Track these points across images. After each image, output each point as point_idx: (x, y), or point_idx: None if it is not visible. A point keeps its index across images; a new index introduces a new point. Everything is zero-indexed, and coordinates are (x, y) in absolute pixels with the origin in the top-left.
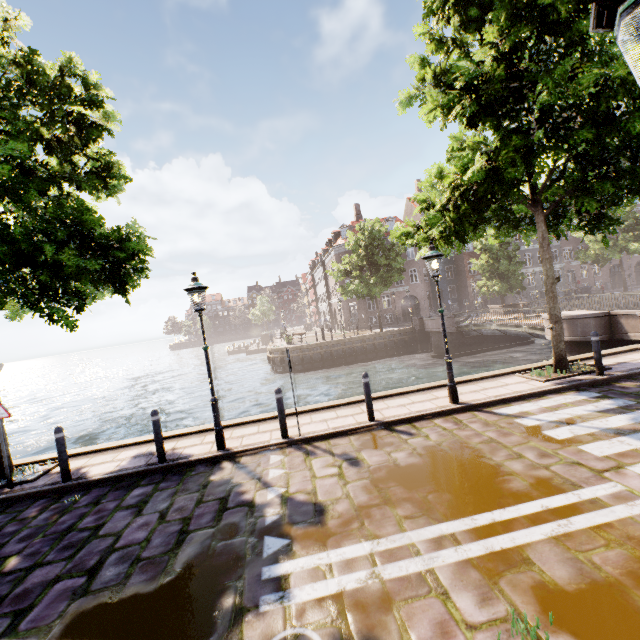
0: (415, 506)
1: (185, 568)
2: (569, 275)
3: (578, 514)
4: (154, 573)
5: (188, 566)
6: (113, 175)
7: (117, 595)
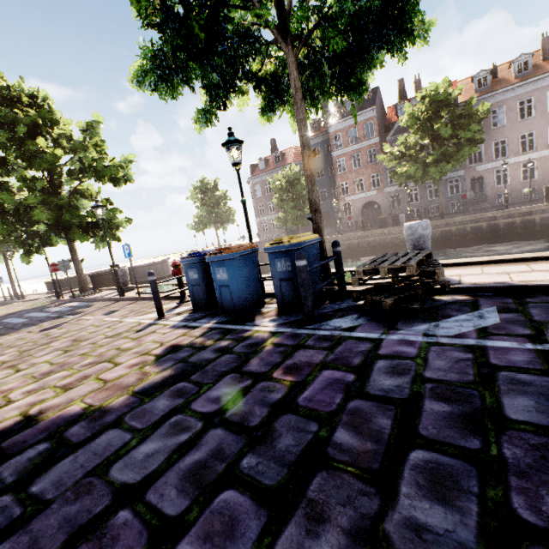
0: None
1: None
2: (476, 184)
3: None
4: None
5: None
6: None
7: None
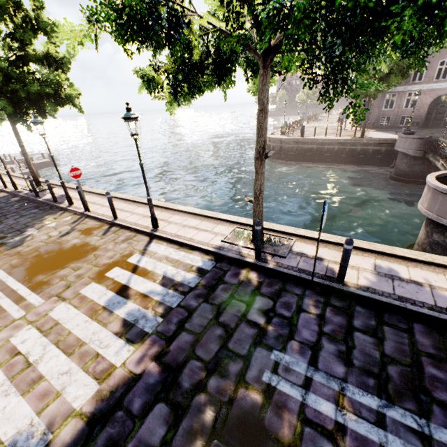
0: (20, 262)
1: None
2: None
3: (10, 299)
4: None
5: None
6: (42, 23)
7: None
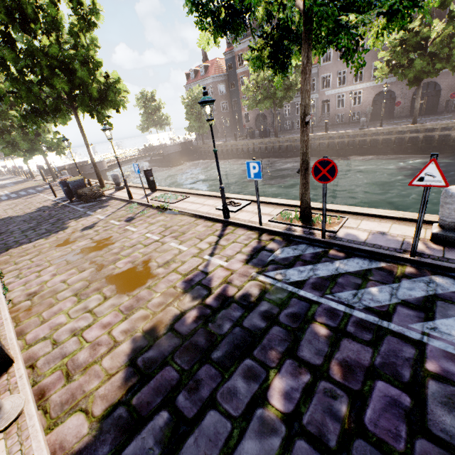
0: None
1: None
2: (325, 105)
3: None
4: None
5: None
6: None
7: None
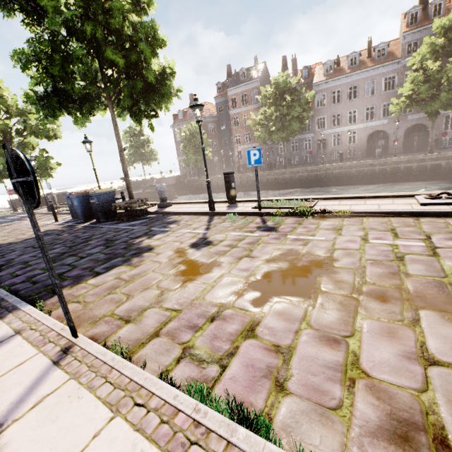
0: None
1: None
2: (321, 143)
3: None
4: None
5: None
6: None
7: None
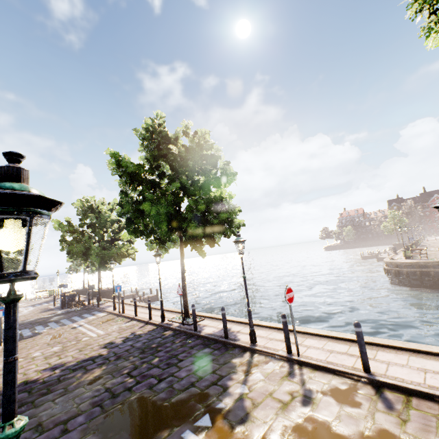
0: None
1: (174, 403)
2: None
3: None
4: (167, 396)
5: (175, 403)
6: (227, 174)
7: (153, 397)
